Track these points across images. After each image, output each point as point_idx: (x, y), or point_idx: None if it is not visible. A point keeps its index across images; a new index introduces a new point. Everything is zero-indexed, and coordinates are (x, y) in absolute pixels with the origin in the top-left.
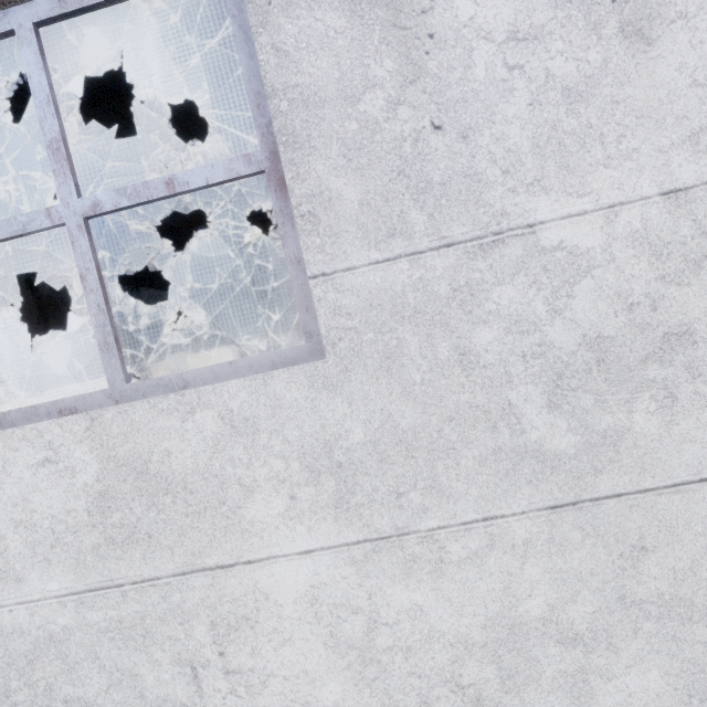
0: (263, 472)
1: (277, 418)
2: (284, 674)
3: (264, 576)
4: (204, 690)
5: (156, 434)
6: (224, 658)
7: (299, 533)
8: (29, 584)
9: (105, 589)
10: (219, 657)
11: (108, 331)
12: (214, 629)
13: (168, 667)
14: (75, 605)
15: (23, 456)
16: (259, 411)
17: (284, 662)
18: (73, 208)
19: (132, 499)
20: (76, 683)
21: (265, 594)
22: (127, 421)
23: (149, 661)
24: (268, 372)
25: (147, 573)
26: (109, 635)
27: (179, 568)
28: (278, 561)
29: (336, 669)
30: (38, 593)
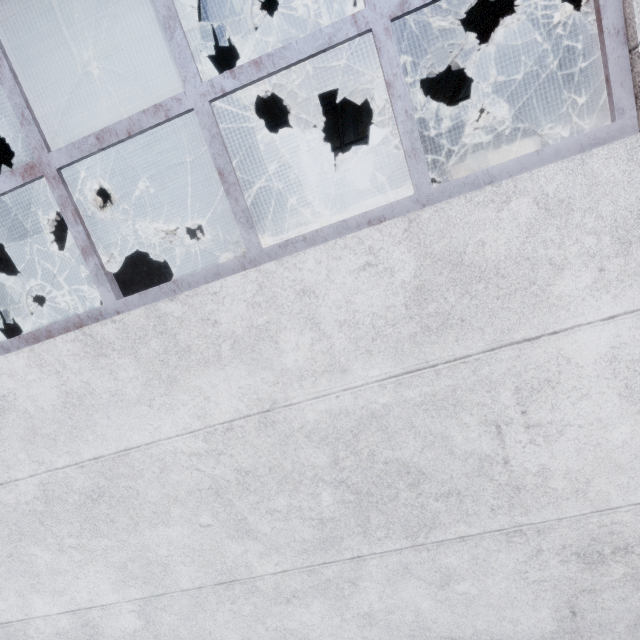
0: (574, 250)
1: (592, 196)
2: (579, 423)
3: (567, 343)
4: (506, 443)
5: (471, 227)
6: (526, 416)
7: (604, 301)
8: (352, 374)
9: (420, 370)
10: (521, 416)
11: (415, 137)
12: (518, 393)
13: (475, 428)
14: (394, 387)
15: (345, 264)
16: (574, 192)
17: (580, 413)
18: (379, 10)
19: (446, 290)
20: (395, 448)
21: (567, 359)
22: (443, 218)
23: (458, 424)
24: (587, 151)
25: (459, 353)
26: (424, 408)
27: (488, 345)
28: (582, 329)
29: (627, 415)
30: (360, 380)
